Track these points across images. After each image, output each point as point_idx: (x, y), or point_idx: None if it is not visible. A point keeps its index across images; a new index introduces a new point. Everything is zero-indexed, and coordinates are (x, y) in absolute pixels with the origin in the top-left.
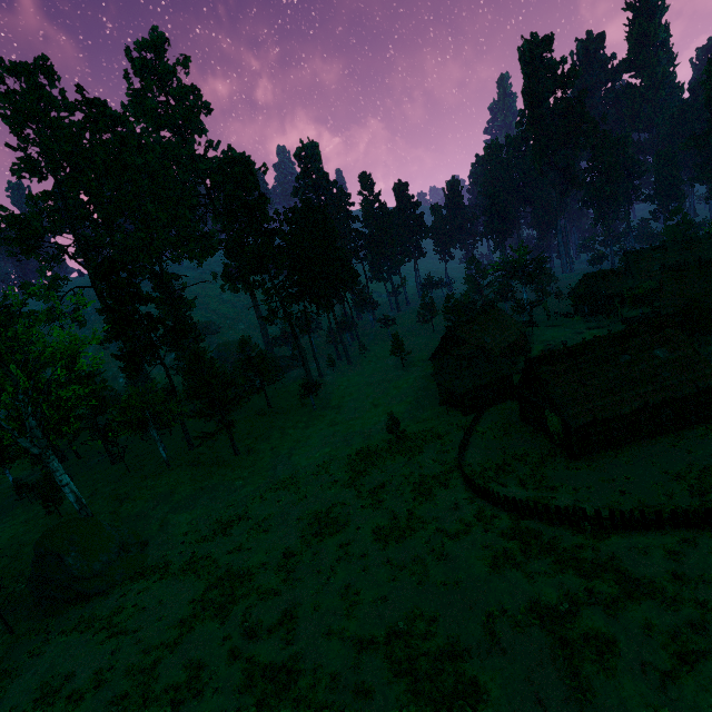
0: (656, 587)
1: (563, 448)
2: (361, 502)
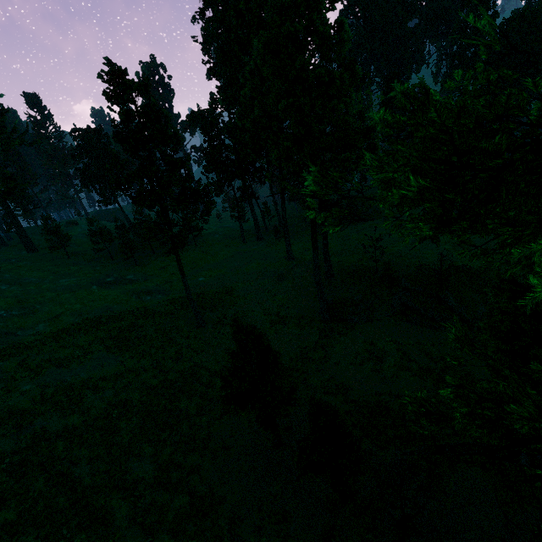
0: None
1: None
2: None
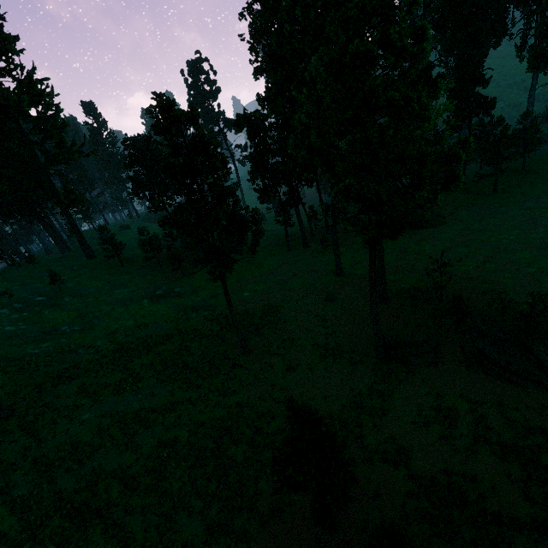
0: None
1: None
2: None
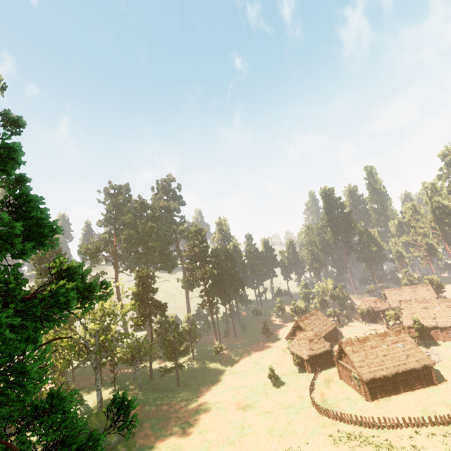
0: (405, 450)
1: (363, 395)
2: (259, 417)
